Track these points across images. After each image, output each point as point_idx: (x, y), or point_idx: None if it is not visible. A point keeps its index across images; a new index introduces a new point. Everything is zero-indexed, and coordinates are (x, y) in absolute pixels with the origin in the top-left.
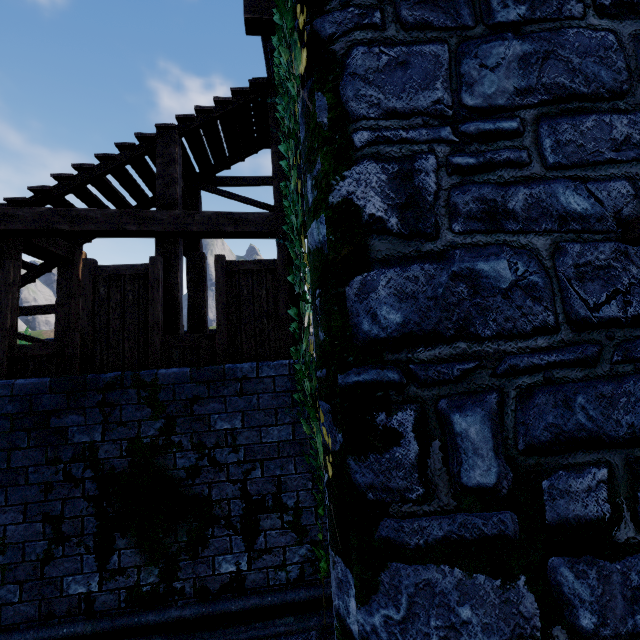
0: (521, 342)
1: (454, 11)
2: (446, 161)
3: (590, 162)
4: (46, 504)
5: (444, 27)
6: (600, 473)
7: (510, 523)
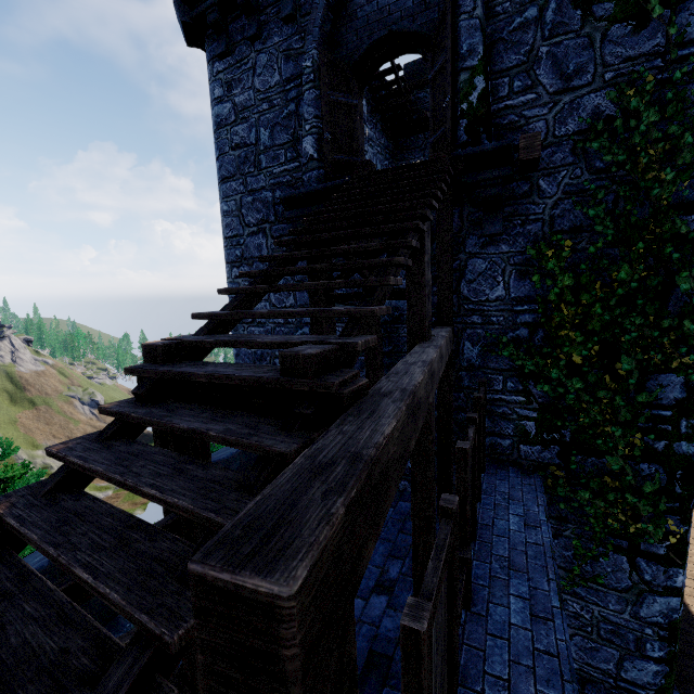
0: None
1: None
2: None
3: None
4: None
5: None
6: None
7: None
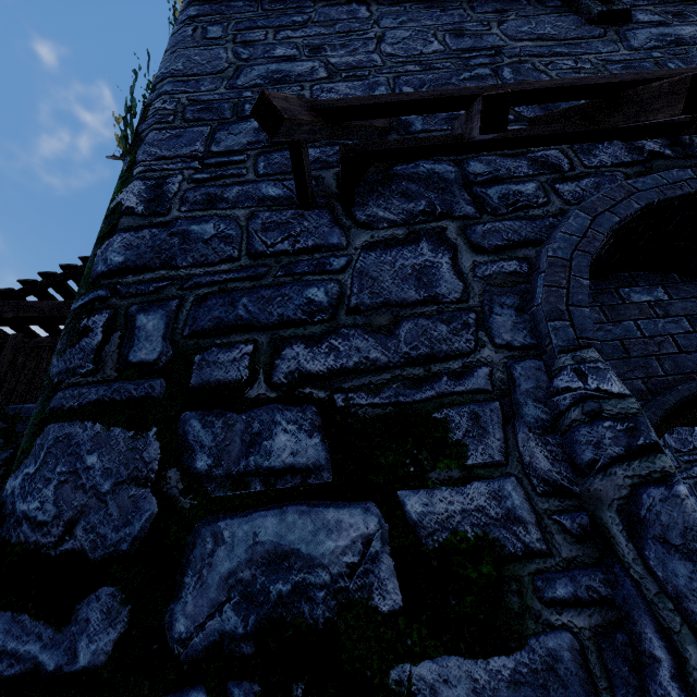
0: (209, 268)
1: (220, 113)
2: (189, 177)
3: (289, 172)
4: None
5: (211, 120)
6: (247, 348)
7: (158, 387)
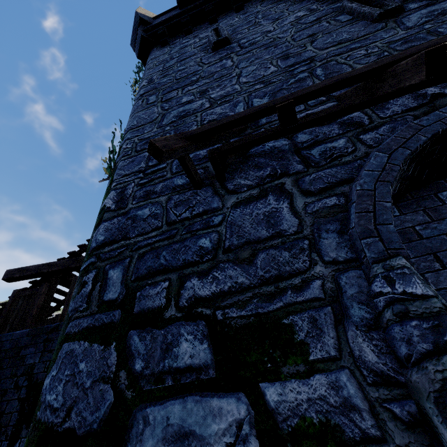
0: (146, 236)
1: None
2: (137, 183)
3: None
4: (0, 403)
5: None
6: (165, 284)
7: (117, 315)
